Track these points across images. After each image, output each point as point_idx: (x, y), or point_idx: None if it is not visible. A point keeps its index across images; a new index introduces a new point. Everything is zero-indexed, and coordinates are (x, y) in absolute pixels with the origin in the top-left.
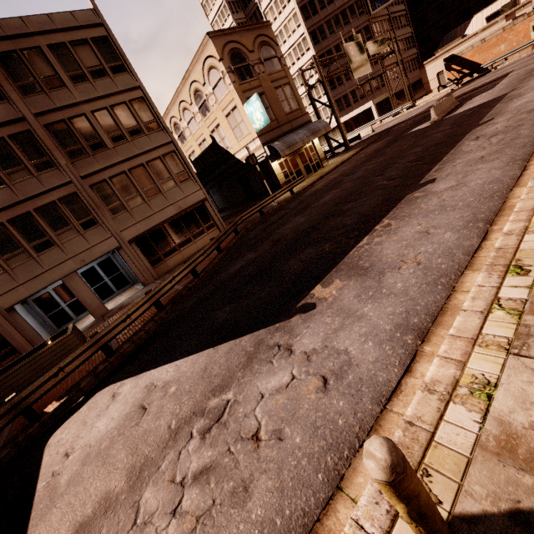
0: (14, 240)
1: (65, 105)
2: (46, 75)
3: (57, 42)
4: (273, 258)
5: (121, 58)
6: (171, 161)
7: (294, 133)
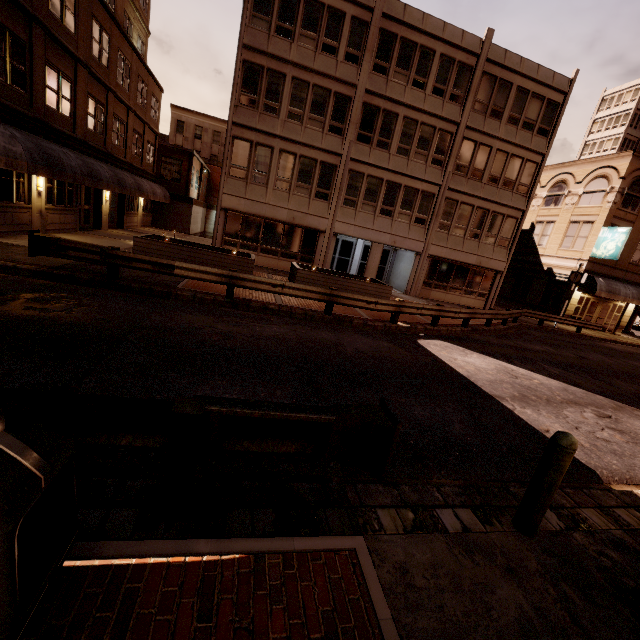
0: (377, 195)
1: (488, 133)
2: (497, 105)
3: (525, 88)
4: (589, 367)
5: (552, 126)
6: (508, 224)
7: (623, 285)
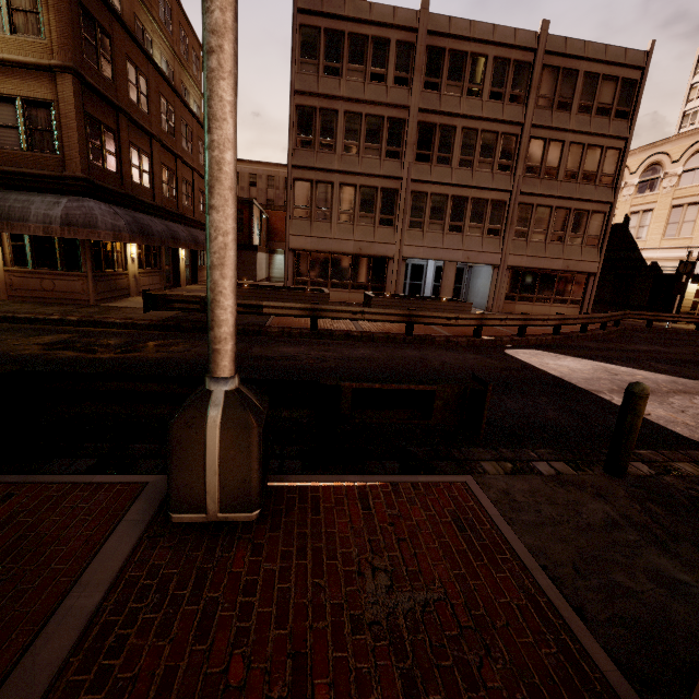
0: (444, 212)
1: (558, 127)
2: (563, 96)
3: (594, 72)
4: None
5: (632, 106)
6: (595, 220)
7: None
